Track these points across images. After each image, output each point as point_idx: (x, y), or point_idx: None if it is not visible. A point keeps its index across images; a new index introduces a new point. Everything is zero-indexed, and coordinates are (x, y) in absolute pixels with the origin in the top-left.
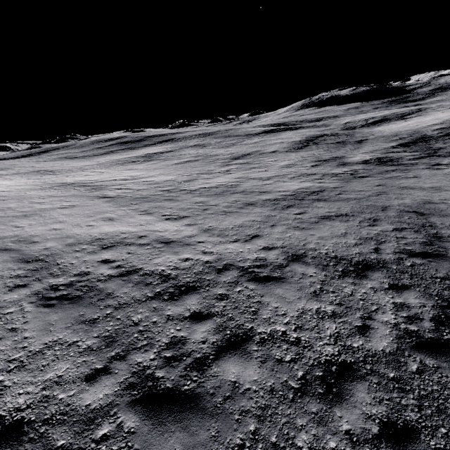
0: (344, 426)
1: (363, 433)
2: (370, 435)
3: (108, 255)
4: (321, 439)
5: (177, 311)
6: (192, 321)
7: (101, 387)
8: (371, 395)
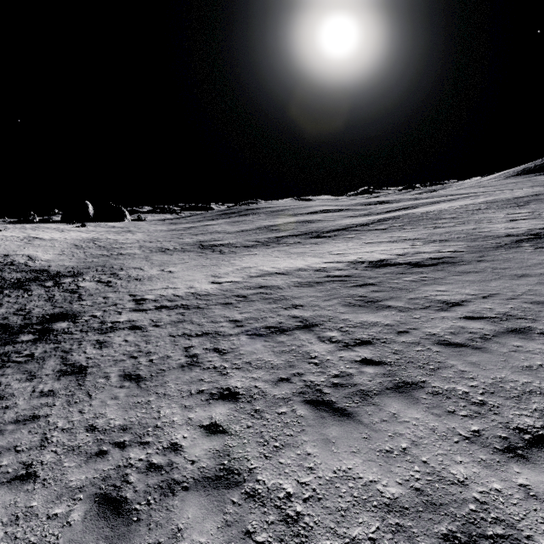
0: None
1: None
2: None
3: (19, 258)
4: None
5: None
6: None
7: None
8: None
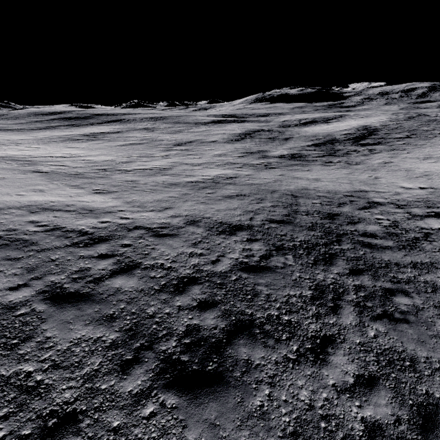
0: (178, 303)
1: (187, 306)
2: (191, 306)
3: (36, 217)
4: (162, 309)
5: (88, 253)
6: (98, 259)
7: (21, 293)
8: (201, 291)
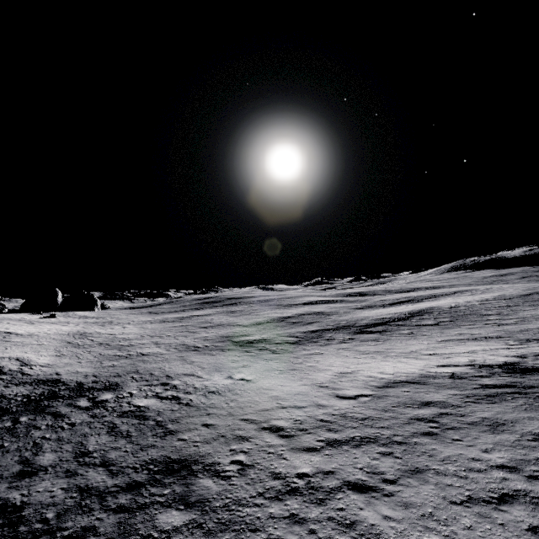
0: None
1: None
2: None
3: (6, 362)
4: None
5: None
6: None
7: None
8: None
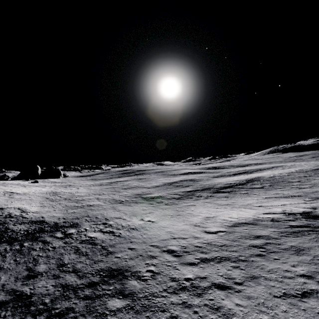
0: None
1: None
2: None
3: (12, 210)
4: None
5: (1, 220)
6: (0, 221)
7: None
8: None
